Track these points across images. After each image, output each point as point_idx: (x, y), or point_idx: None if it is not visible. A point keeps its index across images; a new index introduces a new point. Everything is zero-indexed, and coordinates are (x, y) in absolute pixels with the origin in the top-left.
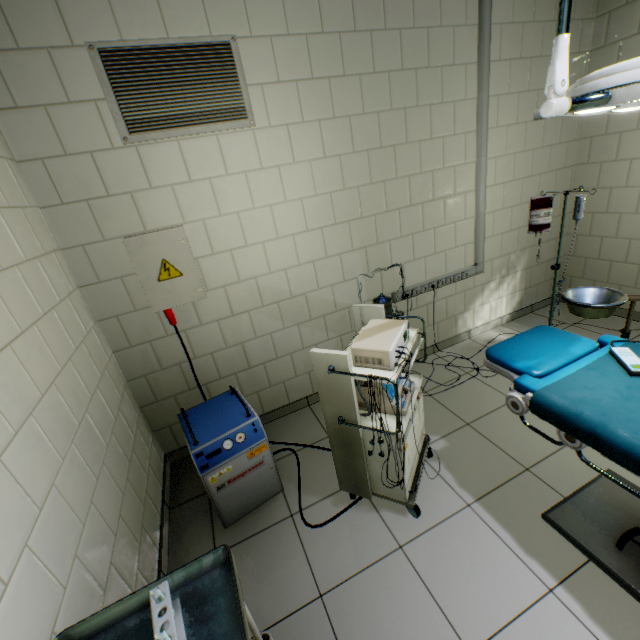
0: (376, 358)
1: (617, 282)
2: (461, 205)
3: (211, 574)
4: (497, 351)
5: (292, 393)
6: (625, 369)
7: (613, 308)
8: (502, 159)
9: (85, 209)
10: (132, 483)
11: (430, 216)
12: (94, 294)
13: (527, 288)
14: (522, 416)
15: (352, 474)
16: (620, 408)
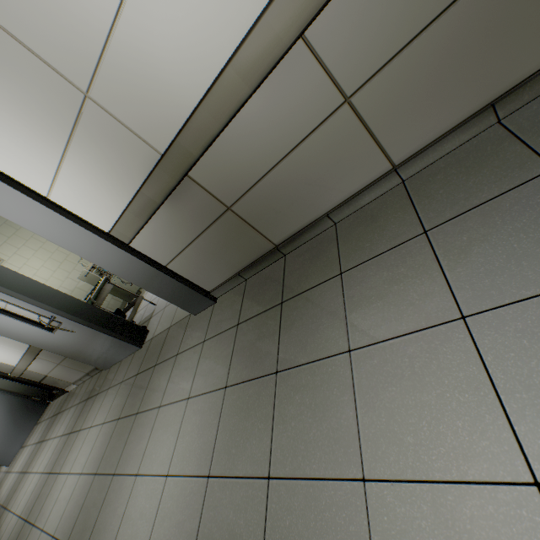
0: (93, 265)
1: None
2: None
3: None
4: None
5: None
6: None
7: None
8: None
9: None
10: None
11: None
12: None
13: None
14: None
15: (125, 295)
16: None
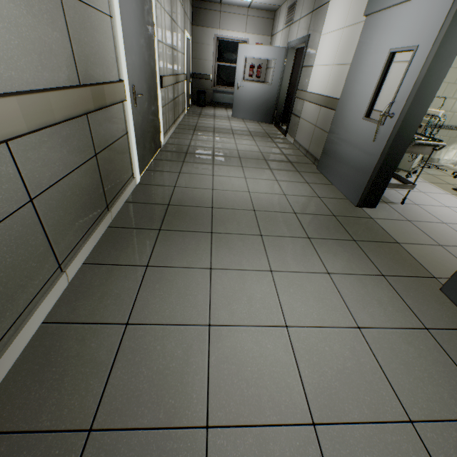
0: (433, 114)
1: None
2: None
3: None
4: None
5: None
6: None
7: None
8: None
9: None
10: None
11: None
12: None
13: None
14: None
15: None
16: None
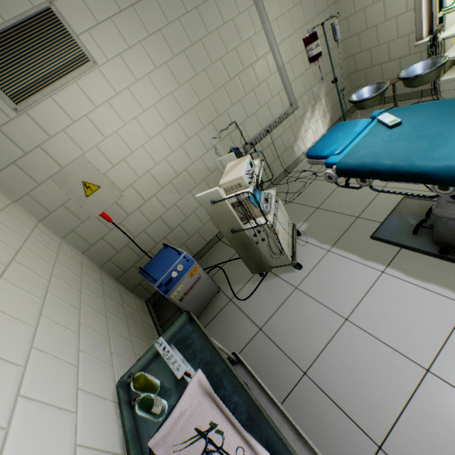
0: (237, 184)
1: (389, 78)
2: (265, 65)
3: (185, 328)
4: (312, 151)
5: (206, 236)
6: (386, 126)
7: (382, 94)
8: (281, 19)
9: (16, 169)
10: (130, 318)
11: (247, 82)
12: (51, 222)
13: (332, 108)
14: (336, 182)
15: (254, 261)
16: (385, 150)
